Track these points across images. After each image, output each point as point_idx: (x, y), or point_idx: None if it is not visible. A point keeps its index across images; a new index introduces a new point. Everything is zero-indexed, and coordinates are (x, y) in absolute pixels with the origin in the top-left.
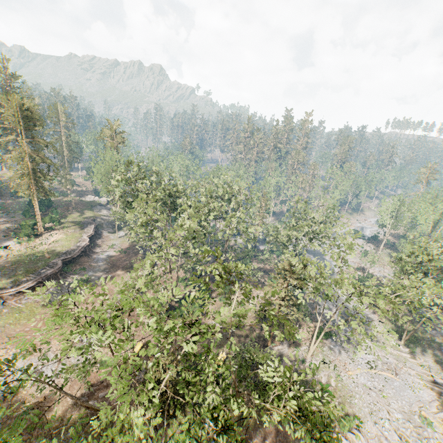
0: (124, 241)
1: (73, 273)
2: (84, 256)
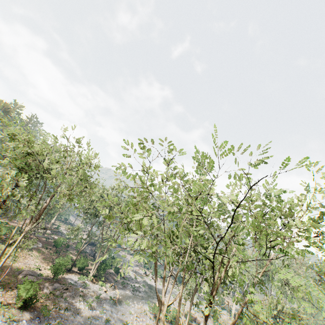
0: None
1: None
2: None
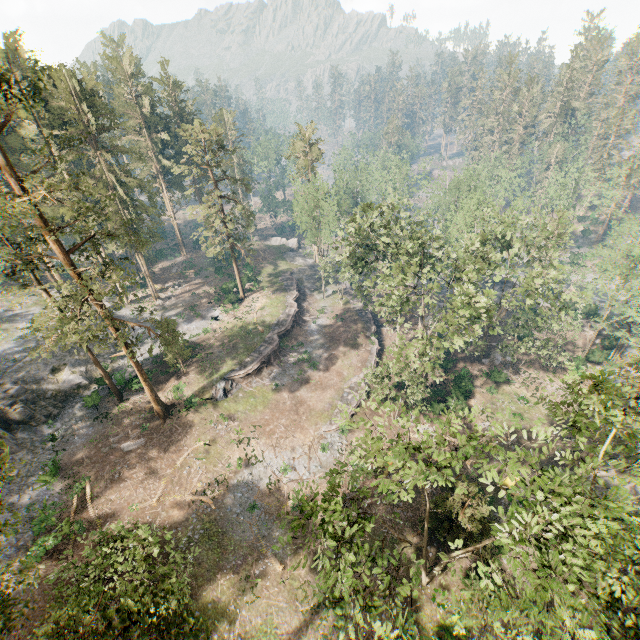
0: (334, 302)
1: (290, 349)
2: (295, 326)
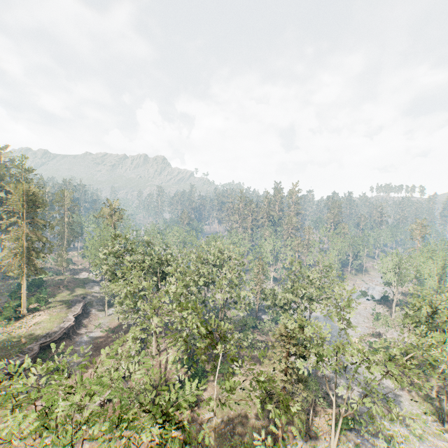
0: (113, 319)
1: (49, 359)
2: (65, 339)
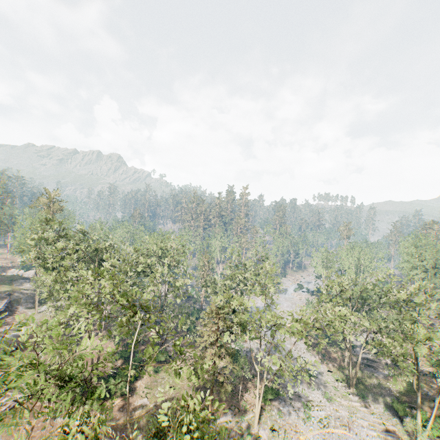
0: (44, 315)
1: None
2: None
